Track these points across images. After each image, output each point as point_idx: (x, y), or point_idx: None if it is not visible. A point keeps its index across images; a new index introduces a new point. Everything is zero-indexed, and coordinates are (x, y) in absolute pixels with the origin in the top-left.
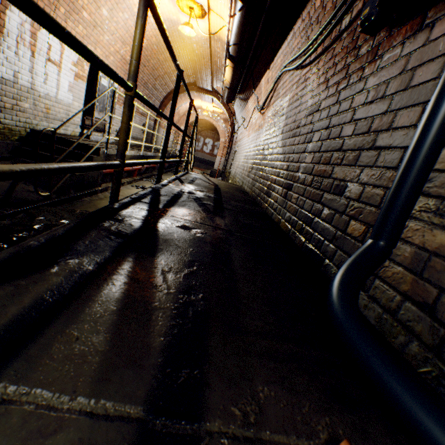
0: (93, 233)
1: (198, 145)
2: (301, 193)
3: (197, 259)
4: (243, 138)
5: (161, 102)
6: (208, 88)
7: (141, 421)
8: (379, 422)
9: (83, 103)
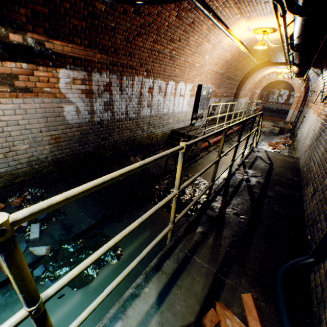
0: (204, 216)
1: (272, 98)
2: (316, 202)
3: (237, 234)
4: (310, 109)
5: (240, 82)
6: (282, 61)
7: (215, 272)
8: (275, 305)
9: (192, 108)
